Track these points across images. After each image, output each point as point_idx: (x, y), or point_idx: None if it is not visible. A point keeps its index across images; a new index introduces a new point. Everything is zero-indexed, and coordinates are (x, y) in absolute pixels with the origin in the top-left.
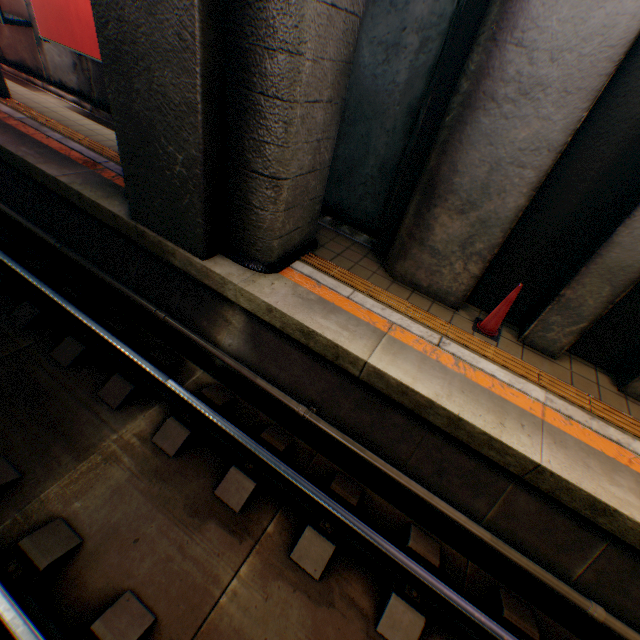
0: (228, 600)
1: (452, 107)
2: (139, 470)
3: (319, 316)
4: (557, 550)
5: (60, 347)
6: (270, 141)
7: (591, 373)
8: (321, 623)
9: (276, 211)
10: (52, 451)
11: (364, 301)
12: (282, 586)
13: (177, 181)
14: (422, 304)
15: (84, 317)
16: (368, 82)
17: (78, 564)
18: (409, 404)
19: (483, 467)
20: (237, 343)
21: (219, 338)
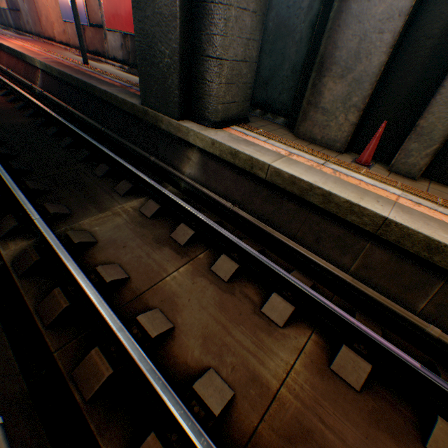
0: (170, 279)
1: (333, 5)
2: (130, 221)
3: (243, 146)
4: (404, 290)
5: (98, 168)
6: (216, 33)
7: (446, 190)
8: (225, 300)
9: (220, 83)
10: (88, 207)
11: (274, 144)
12: (203, 280)
13: (165, 69)
14: (316, 149)
15: (111, 153)
16: (284, 12)
17: (93, 250)
18: (297, 192)
19: (348, 233)
20: (194, 172)
21: (184, 170)
